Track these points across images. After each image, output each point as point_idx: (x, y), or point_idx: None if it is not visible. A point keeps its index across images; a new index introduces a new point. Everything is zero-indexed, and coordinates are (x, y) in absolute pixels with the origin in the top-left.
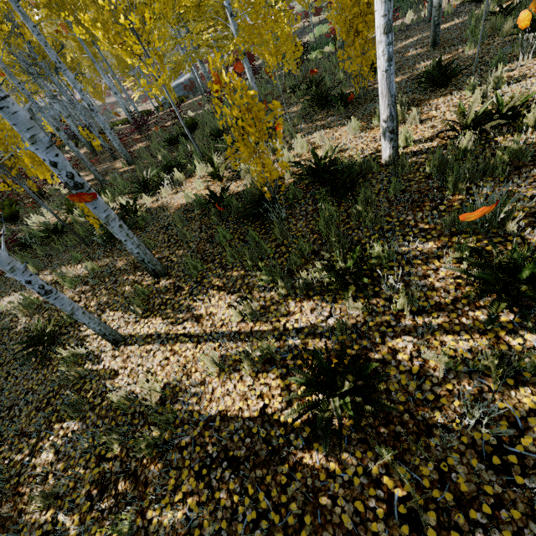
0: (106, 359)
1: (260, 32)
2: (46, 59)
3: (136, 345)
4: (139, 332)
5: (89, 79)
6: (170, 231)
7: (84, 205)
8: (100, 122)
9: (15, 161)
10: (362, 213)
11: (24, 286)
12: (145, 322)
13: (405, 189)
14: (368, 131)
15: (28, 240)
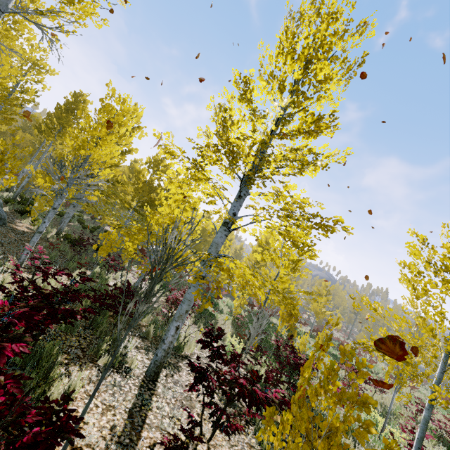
0: None
1: None
2: None
3: None
4: None
5: None
6: None
7: None
8: None
9: None
10: None
11: None
12: None
13: None
14: None
15: None
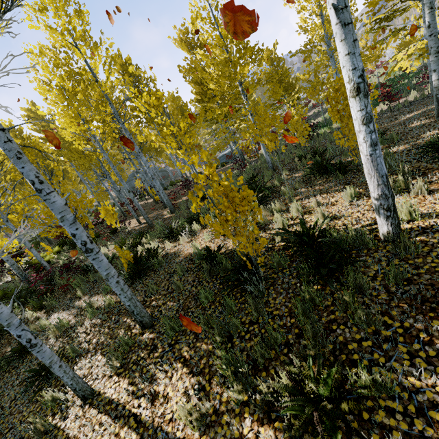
0: (70, 417)
1: (261, 126)
2: (144, 147)
3: (95, 410)
4: (106, 393)
5: (166, 156)
6: (172, 278)
7: (119, 249)
8: (157, 186)
9: (82, 219)
10: (350, 304)
11: (69, 306)
12: (115, 381)
13: (411, 278)
14: (365, 199)
15: (89, 267)
